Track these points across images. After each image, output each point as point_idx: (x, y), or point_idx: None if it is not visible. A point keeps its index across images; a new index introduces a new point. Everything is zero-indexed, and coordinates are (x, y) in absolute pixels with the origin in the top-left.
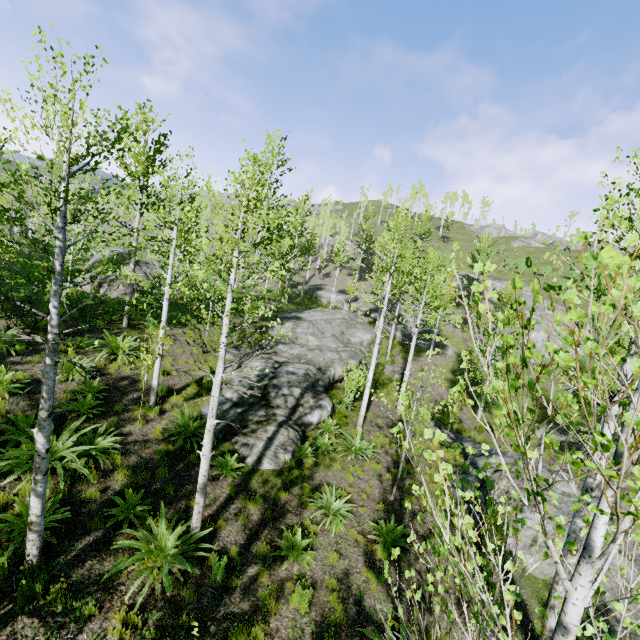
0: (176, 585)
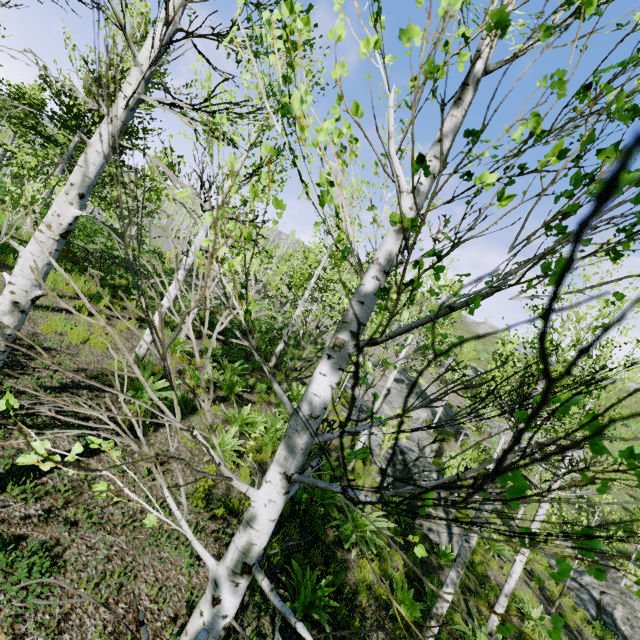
0: None
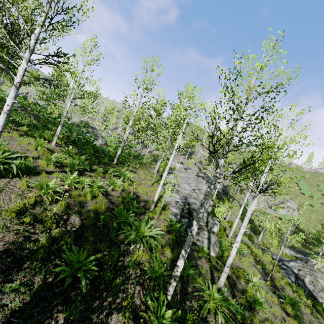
0: (228, 320)
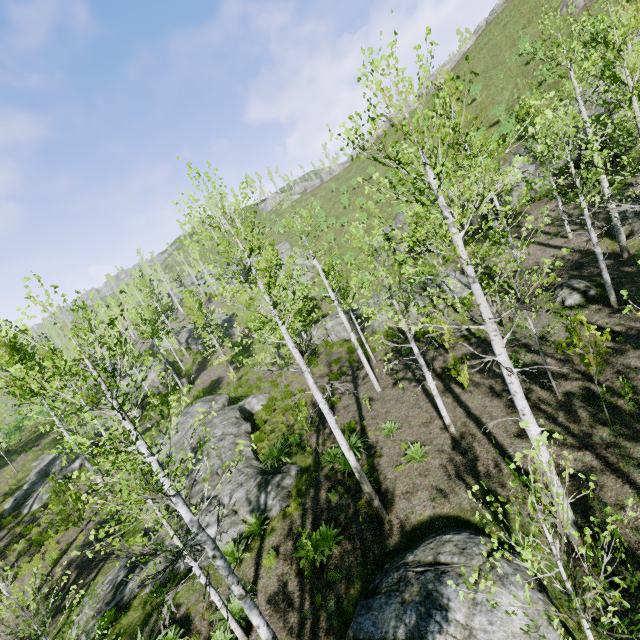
0: None
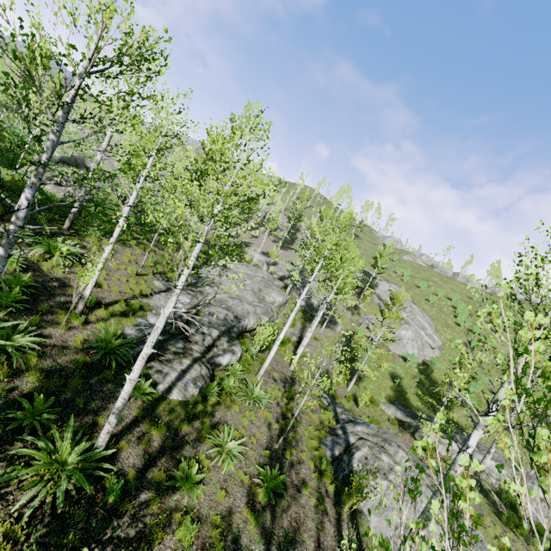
0: (68, 502)
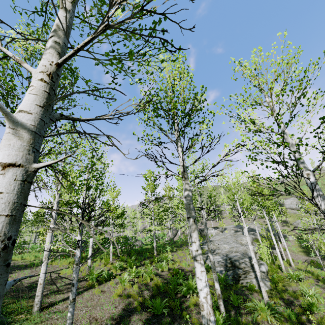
0: (281, 321)
